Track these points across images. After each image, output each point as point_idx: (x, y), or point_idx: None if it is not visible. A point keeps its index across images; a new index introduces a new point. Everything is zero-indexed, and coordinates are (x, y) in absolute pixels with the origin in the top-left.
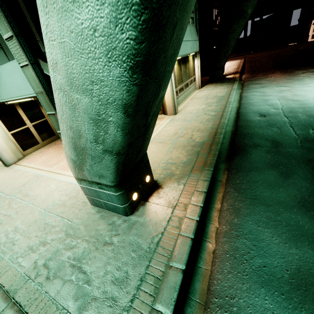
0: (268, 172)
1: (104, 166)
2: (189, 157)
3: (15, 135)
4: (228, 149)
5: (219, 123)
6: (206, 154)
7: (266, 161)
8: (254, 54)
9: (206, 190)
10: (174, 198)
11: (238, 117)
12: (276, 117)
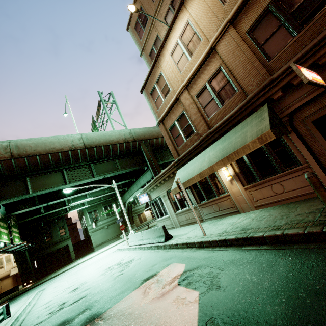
0: None
1: None
2: None
3: None
4: None
5: None
6: None
7: None
8: None
9: None
10: None
11: None
12: None
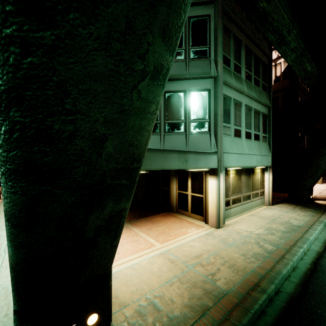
0: None
1: None
2: (186, 310)
3: None
4: None
5: (270, 269)
6: (214, 323)
7: None
8: None
9: None
10: None
11: (313, 271)
12: None
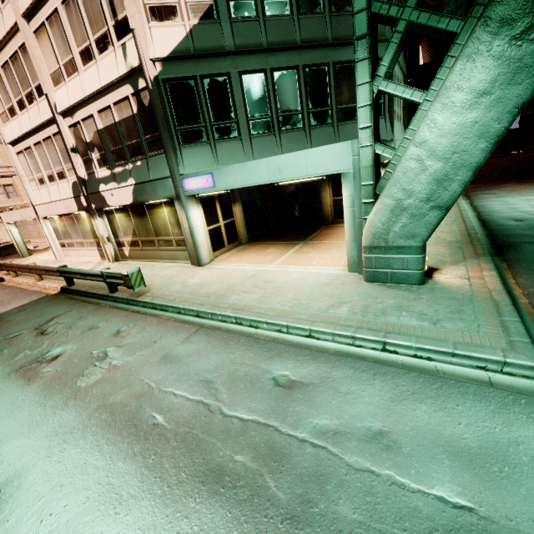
0: None
1: (422, 224)
2: (451, 250)
3: (210, 232)
4: (492, 247)
5: (466, 227)
6: (471, 248)
7: None
8: None
9: (495, 268)
10: (463, 274)
11: (484, 223)
12: None
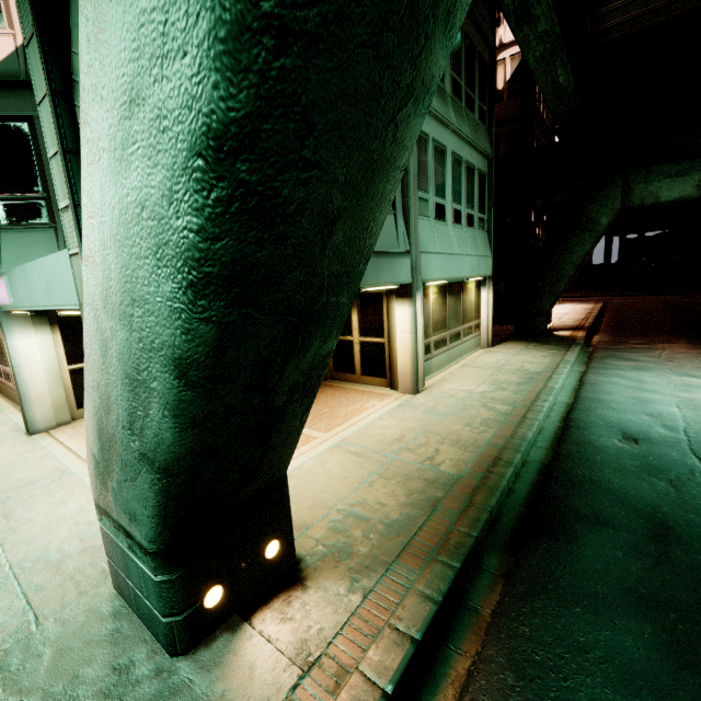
0: (626, 625)
1: (139, 492)
2: (408, 510)
3: (78, 373)
4: (521, 513)
5: (511, 436)
6: (454, 514)
7: (625, 582)
8: (627, 297)
9: (420, 635)
10: (321, 636)
11: (565, 429)
12: (668, 451)
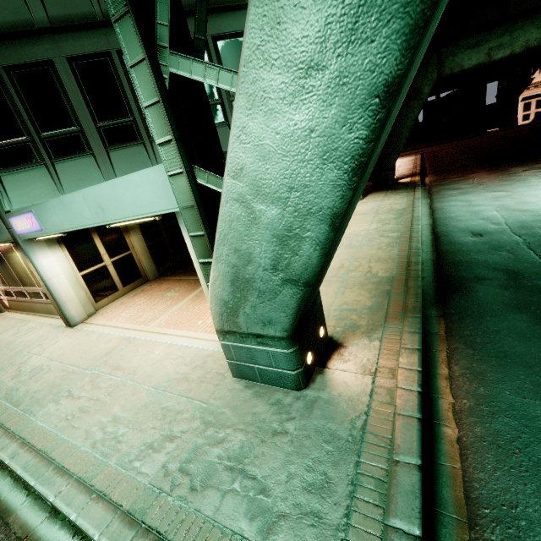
0: (513, 317)
1: (277, 305)
2: (375, 299)
3: (87, 277)
4: (435, 287)
5: (410, 249)
6: (402, 295)
7: (505, 301)
8: (434, 146)
9: (420, 347)
10: (371, 361)
11: (436, 239)
12: (501, 236)
